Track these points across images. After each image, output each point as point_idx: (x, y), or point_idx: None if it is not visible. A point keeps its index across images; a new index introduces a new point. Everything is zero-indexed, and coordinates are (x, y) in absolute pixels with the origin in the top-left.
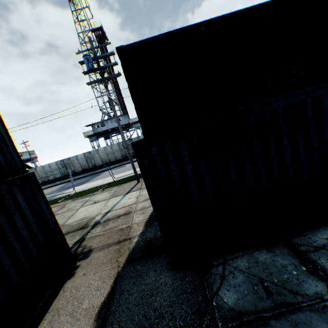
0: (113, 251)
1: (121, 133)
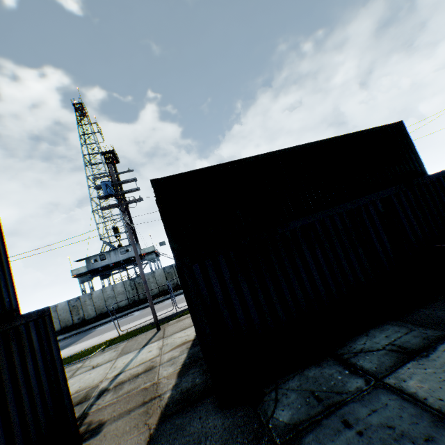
0: (137, 415)
1: (139, 264)
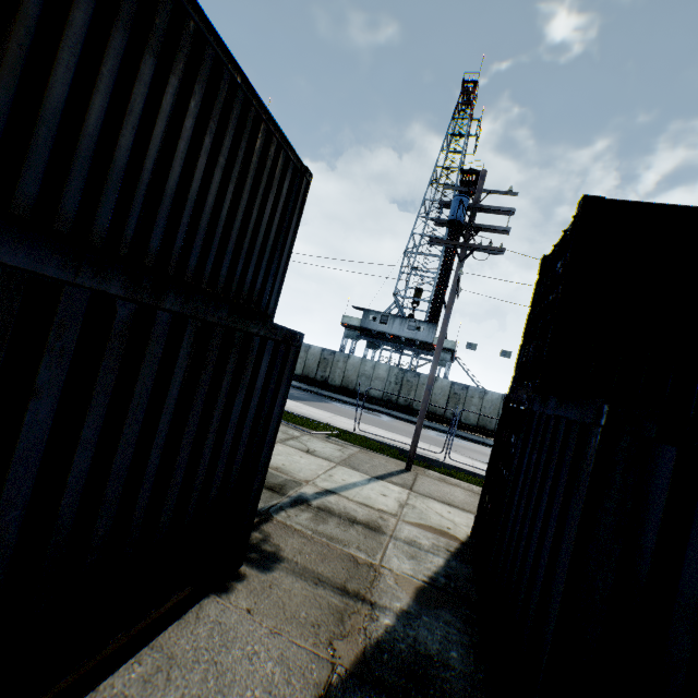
0: (325, 603)
1: (436, 354)
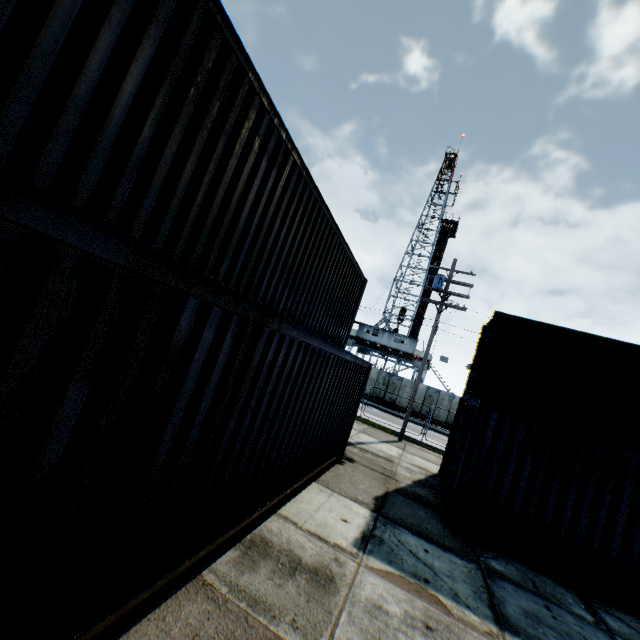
0: (378, 475)
1: (421, 369)
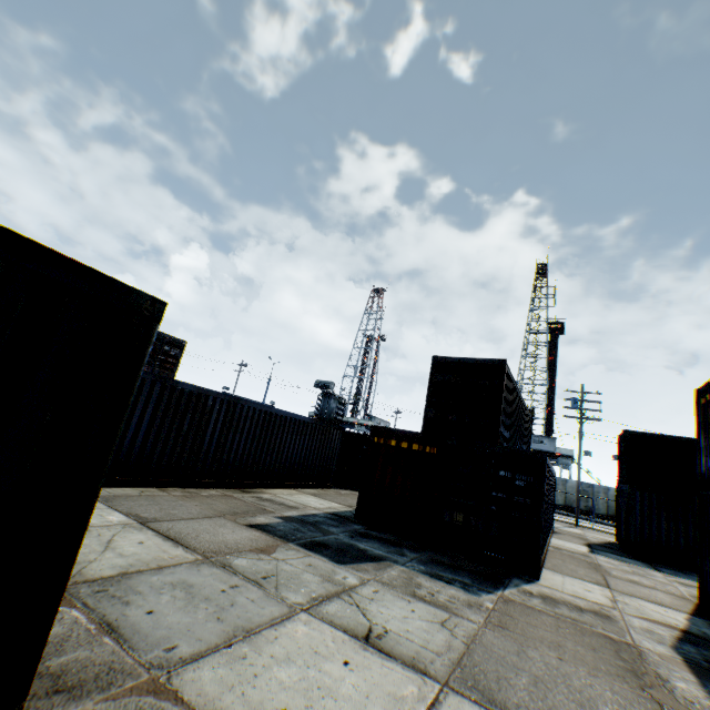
0: (578, 538)
1: (578, 469)
